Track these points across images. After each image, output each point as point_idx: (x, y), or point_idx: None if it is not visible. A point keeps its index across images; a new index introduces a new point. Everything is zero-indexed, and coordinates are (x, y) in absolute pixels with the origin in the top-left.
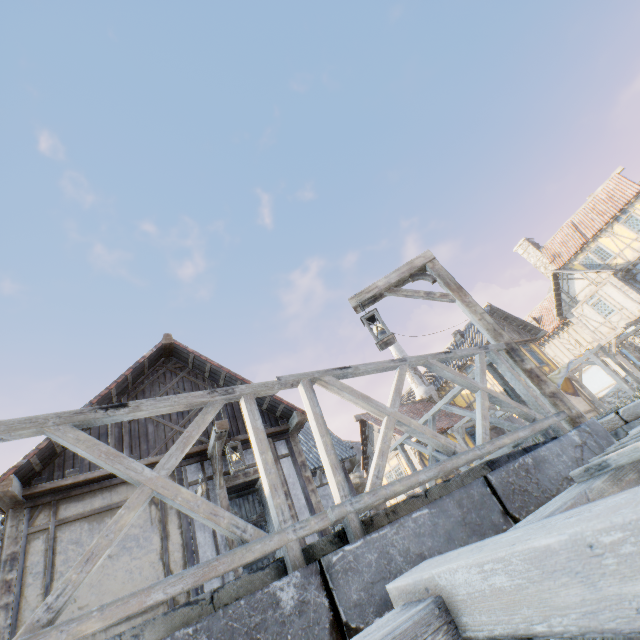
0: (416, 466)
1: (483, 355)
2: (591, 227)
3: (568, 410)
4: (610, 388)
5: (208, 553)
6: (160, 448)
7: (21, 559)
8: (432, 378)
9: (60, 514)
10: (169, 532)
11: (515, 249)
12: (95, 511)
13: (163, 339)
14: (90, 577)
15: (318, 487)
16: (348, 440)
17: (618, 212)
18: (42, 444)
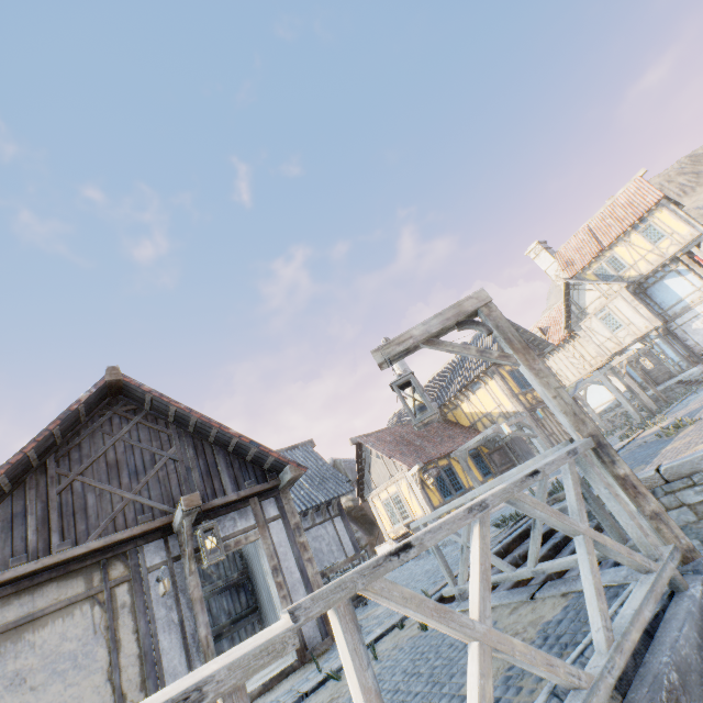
0: (417, 495)
1: (573, 465)
2: (608, 234)
3: (676, 539)
4: (608, 404)
5: (175, 661)
6: (105, 527)
7: None
8: (434, 393)
9: None
10: (120, 640)
11: (527, 252)
12: (8, 626)
13: (106, 374)
14: None
15: (310, 528)
16: (341, 459)
17: (637, 220)
18: None
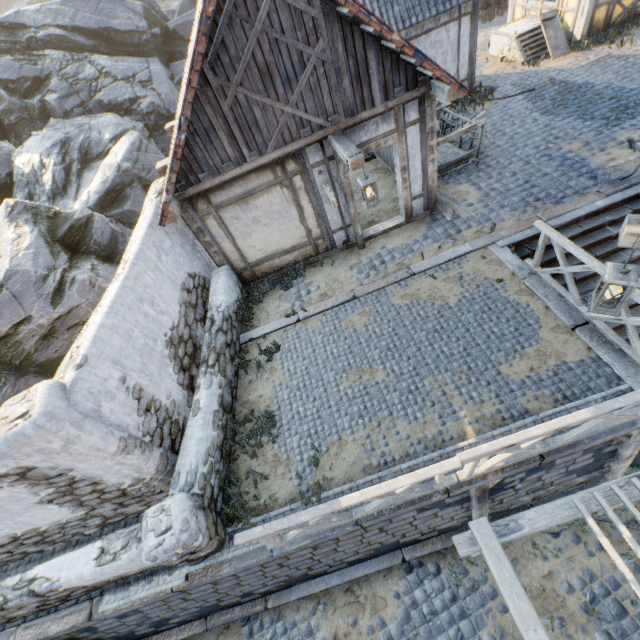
0: None
1: None
2: None
3: None
4: None
5: (334, 218)
6: (276, 140)
7: (207, 232)
8: None
9: (213, 202)
10: (302, 207)
11: None
12: (239, 198)
13: None
14: (257, 237)
15: (431, 31)
16: None
17: None
18: (172, 179)
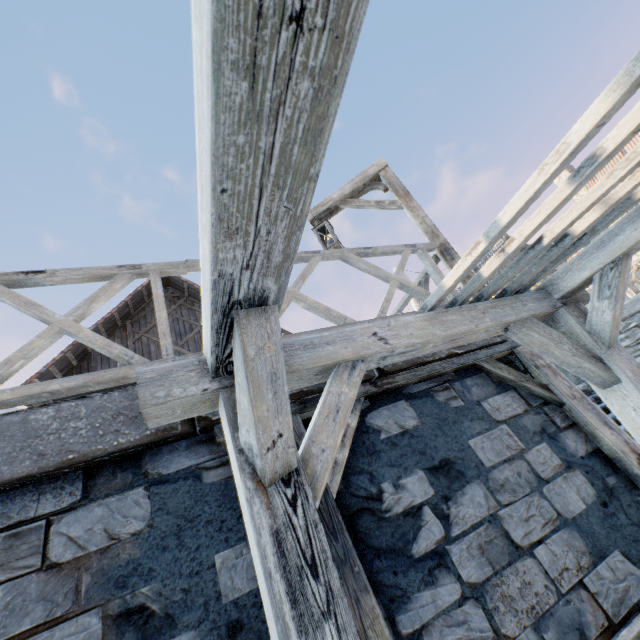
0: None
1: (408, 252)
2: (634, 141)
3: None
4: None
5: None
6: None
7: None
8: None
9: None
10: None
11: None
12: None
13: None
14: None
15: None
16: None
17: None
18: (58, 356)
